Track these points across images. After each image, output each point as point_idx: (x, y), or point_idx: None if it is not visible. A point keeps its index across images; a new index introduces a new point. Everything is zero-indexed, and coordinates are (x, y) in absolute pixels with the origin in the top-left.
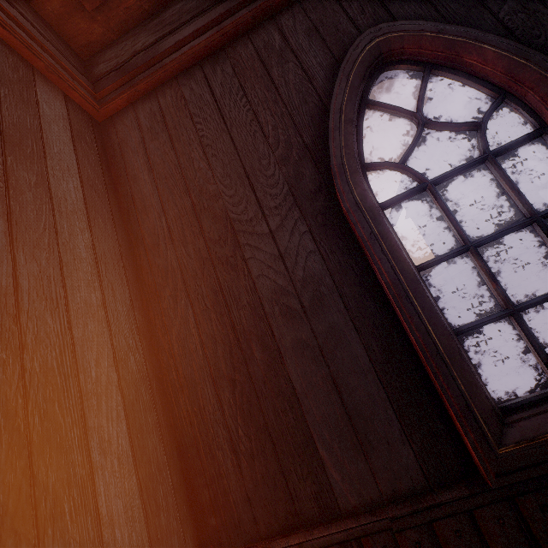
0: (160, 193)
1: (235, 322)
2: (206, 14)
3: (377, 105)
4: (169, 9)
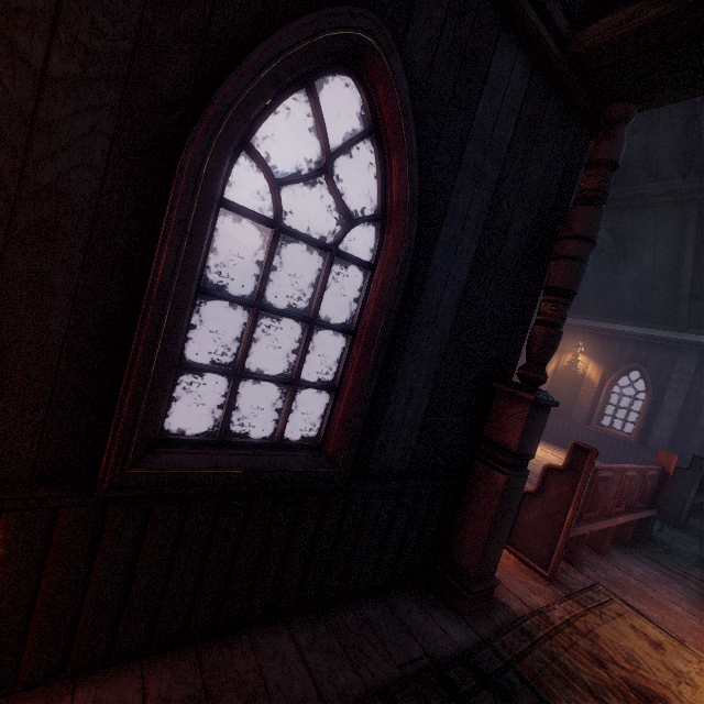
0: None
1: None
2: None
3: (314, 101)
4: None
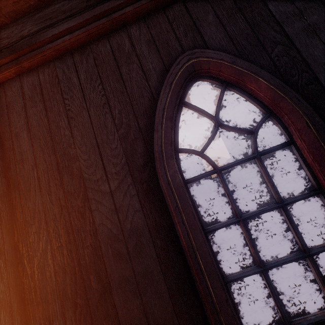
0: (34, 150)
1: (81, 258)
2: (77, 17)
3: (190, 106)
4: (50, 7)
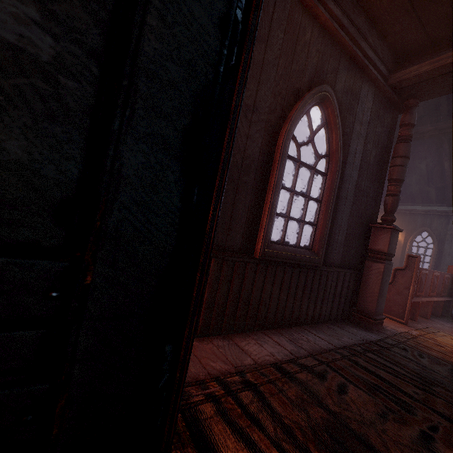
0: None
1: None
2: None
3: (309, 116)
4: None
